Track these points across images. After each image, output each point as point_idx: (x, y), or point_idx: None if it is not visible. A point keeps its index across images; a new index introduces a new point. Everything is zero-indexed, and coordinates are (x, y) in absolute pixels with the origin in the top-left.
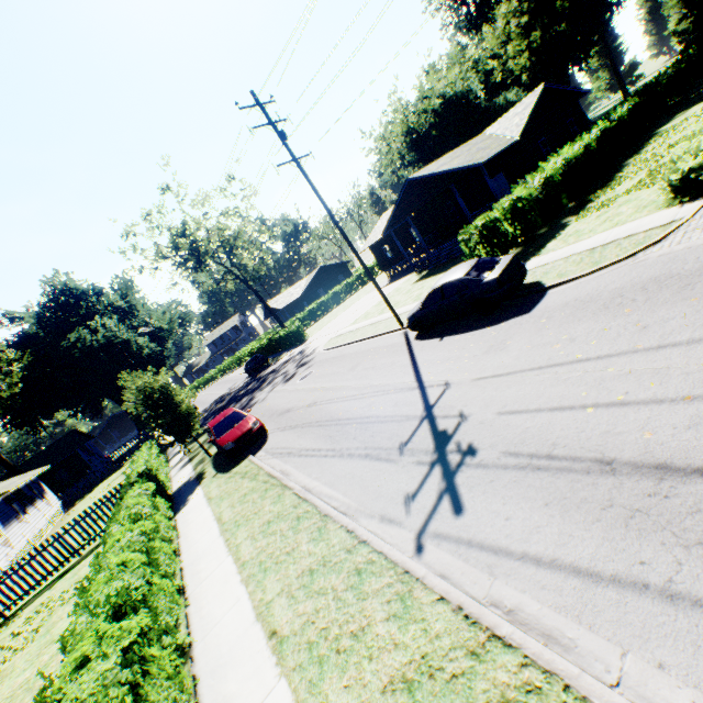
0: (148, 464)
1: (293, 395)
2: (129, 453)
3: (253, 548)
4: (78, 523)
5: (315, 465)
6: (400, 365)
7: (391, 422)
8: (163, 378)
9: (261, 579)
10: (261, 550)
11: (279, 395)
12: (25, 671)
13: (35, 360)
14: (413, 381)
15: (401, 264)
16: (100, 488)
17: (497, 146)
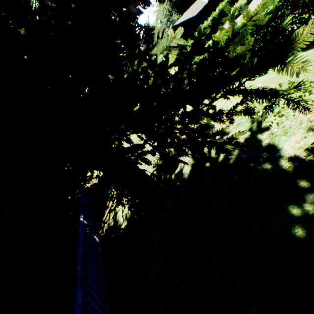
0: None
1: None
2: None
3: None
4: None
5: None
6: None
7: None
8: None
9: None
10: None
11: None
12: None
13: None
14: None
15: None
16: None
17: (200, 7)
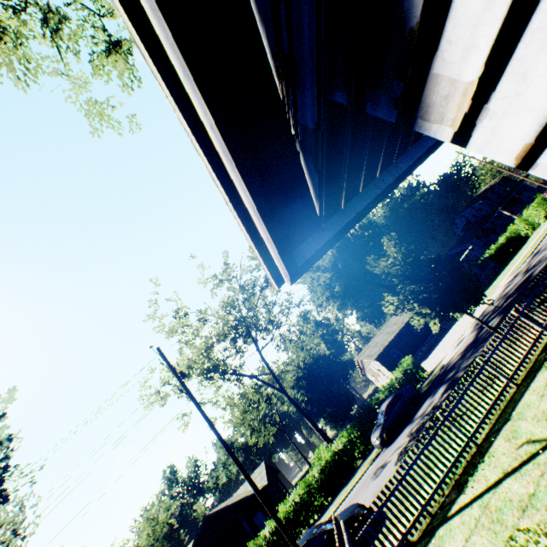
0: None
1: None
2: None
3: None
4: None
5: None
6: None
7: None
8: None
9: None
10: None
11: None
12: None
13: None
14: None
15: None
16: None
17: None
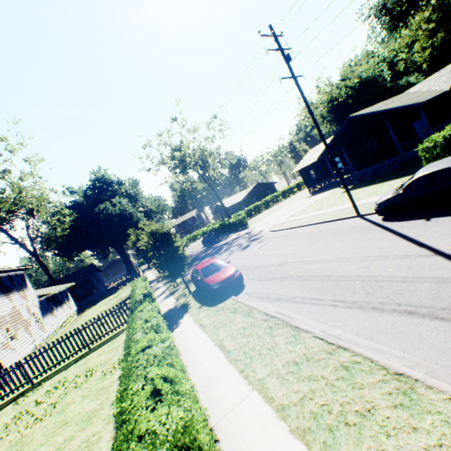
0: (148, 289)
1: (256, 257)
2: (119, 284)
3: (287, 390)
4: (92, 324)
5: (325, 312)
6: (382, 238)
7: (422, 282)
8: (167, 228)
9: (331, 442)
10: (305, 397)
11: (240, 257)
12: (41, 447)
13: (78, 217)
14: (420, 249)
15: (321, 183)
16: (101, 303)
17: (429, 94)
